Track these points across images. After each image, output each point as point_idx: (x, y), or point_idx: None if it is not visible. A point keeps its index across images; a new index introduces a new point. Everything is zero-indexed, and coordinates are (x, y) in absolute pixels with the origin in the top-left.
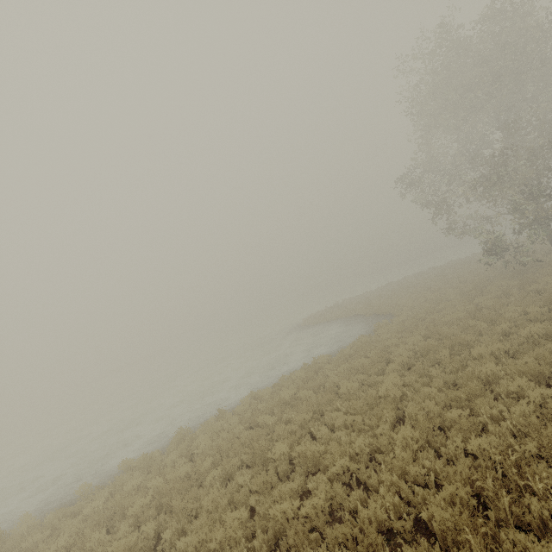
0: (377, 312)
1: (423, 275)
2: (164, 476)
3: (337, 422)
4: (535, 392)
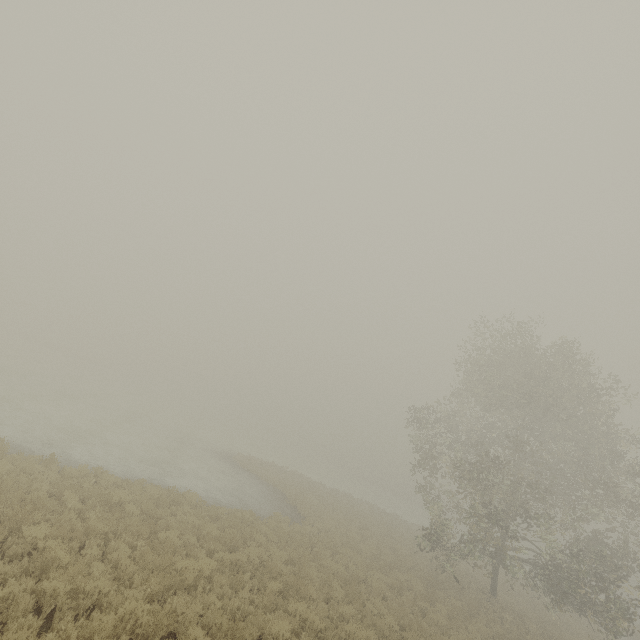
0: (298, 506)
1: (380, 514)
2: None
3: (113, 554)
4: None
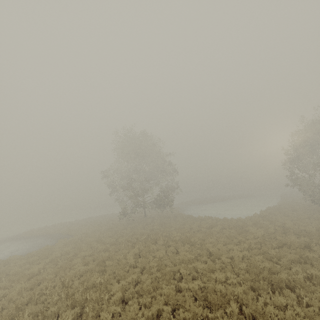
0: (69, 233)
1: (106, 216)
2: None
3: None
4: (80, 268)
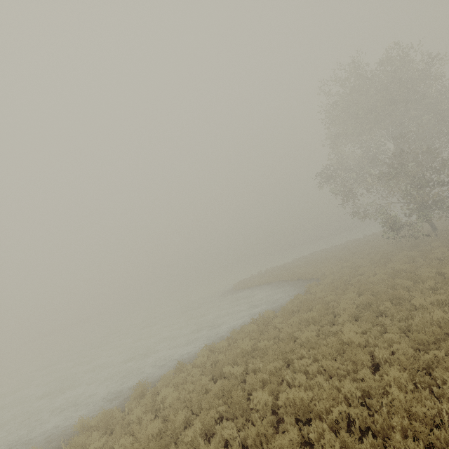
0: (301, 277)
1: (329, 250)
2: (131, 435)
3: (312, 368)
4: None
